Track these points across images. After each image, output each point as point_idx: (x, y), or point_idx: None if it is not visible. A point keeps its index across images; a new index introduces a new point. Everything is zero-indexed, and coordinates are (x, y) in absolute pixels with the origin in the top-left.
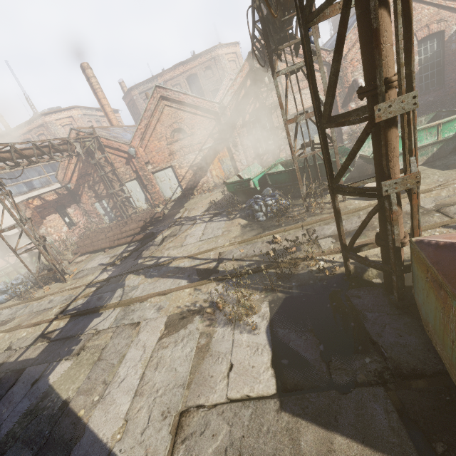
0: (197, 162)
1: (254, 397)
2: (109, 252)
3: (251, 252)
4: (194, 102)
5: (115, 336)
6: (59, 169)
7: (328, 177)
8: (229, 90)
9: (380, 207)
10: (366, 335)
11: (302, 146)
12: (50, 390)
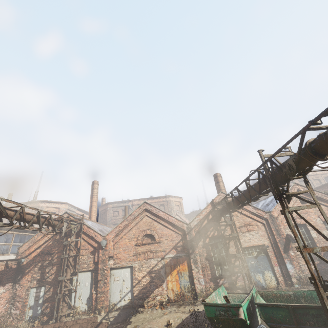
0: (156, 268)
1: None
2: None
3: None
4: (169, 218)
5: None
6: (29, 241)
7: None
8: (196, 217)
9: None
10: None
11: (311, 279)
12: None
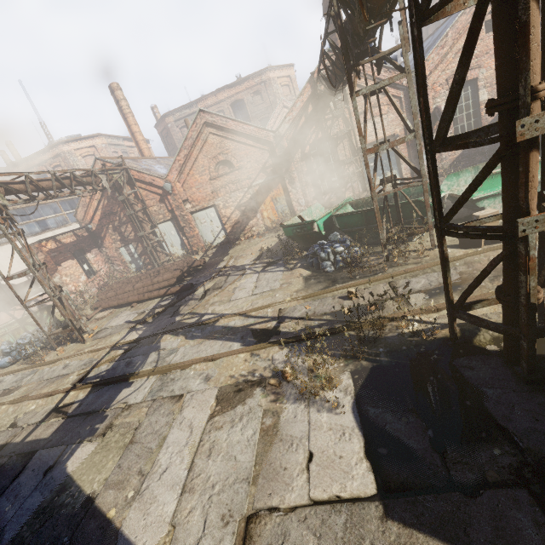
0: (245, 200)
1: (346, 498)
2: (137, 307)
3: (320, 309)
4: (245, 130)
5: (152, 412)
6: (79, 206)
7: (437, 214)
8: (286, 117)
9: (511, 252)
10: (489, 418)
11: (381, 182)
12: (68, 482)
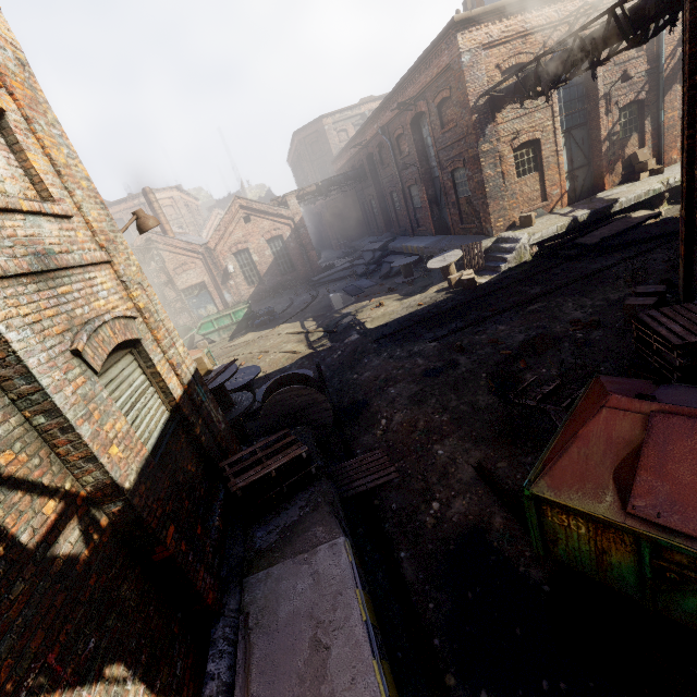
0: None
1: None
2: None
3: None
4: None
5: None
6: None
7: None
8: None
9: None
10: None
11: None
12: None
